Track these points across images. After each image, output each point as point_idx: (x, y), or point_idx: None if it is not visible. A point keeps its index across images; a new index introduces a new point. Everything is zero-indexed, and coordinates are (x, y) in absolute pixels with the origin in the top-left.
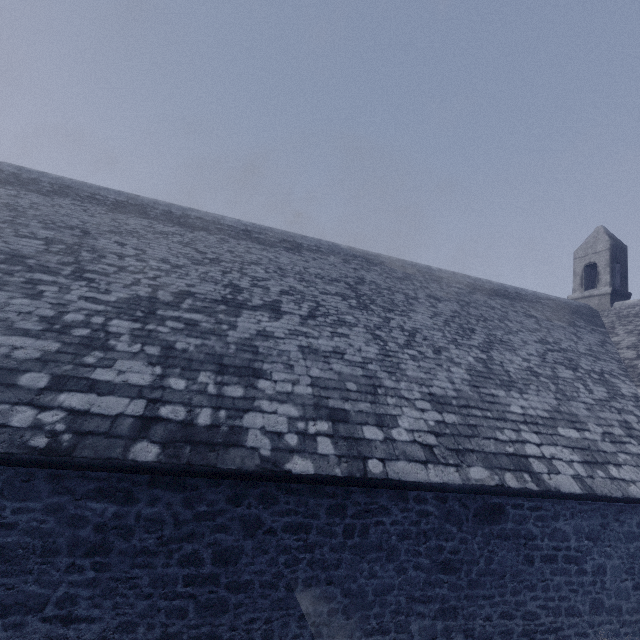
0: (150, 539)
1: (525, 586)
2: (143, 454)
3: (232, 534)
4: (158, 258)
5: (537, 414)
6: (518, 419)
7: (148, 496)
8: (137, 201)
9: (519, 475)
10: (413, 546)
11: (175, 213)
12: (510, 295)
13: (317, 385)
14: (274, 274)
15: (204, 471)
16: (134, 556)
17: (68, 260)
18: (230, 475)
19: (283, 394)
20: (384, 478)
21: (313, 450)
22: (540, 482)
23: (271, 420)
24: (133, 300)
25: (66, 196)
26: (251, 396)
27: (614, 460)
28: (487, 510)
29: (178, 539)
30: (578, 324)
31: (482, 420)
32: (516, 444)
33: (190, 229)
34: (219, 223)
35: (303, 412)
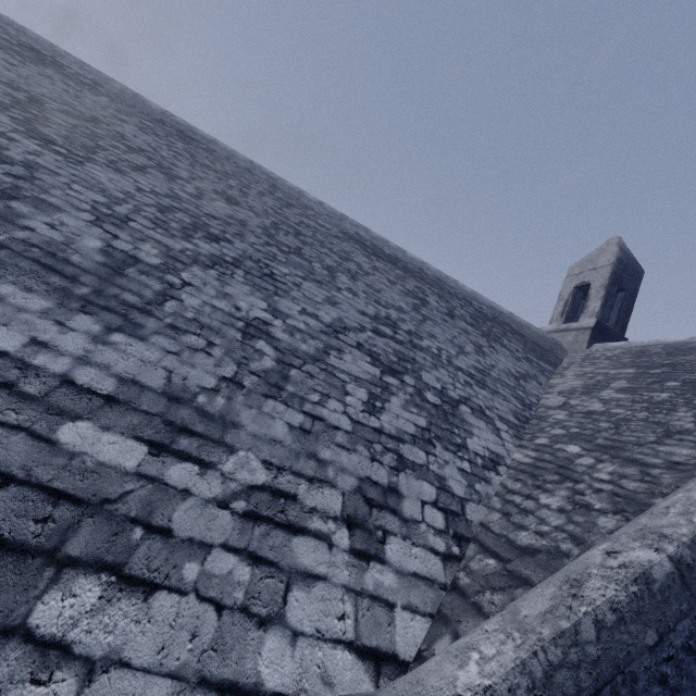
0: None
1: None
2: None
3: None
4: None
5: (66, 373)
6: None
7: None
8: None
9: None
10: None
11: None
12: (420, 274)
13: None
14: None
15: None
16: None
17: None
18: None
19: None
20: None
21: None
22: None
23: None
24: None
25: None
26: None
27: (156, 566)
28: None
29: None
30: (505, 343)
31: None
32: None
33: None
34: None
35: None
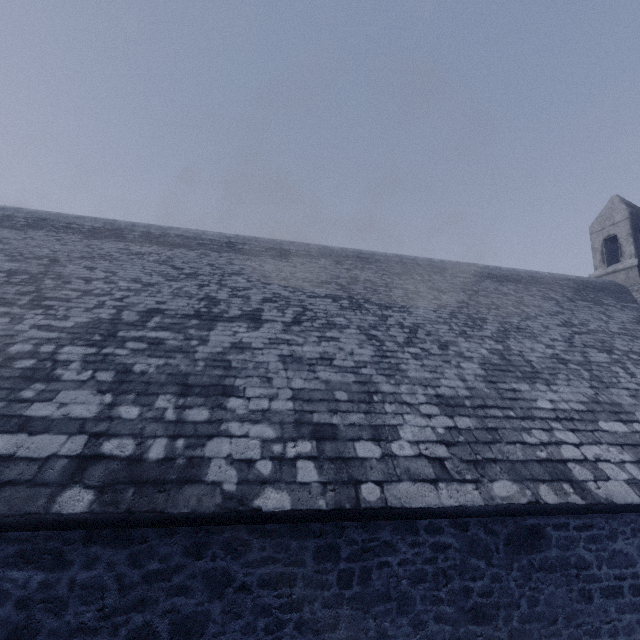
0: (88, 612)
1: (585, 631)
2: (72, 504)
3: (194, 596)
4: (129, 278)
5: (571, 408)
6: (548, 416)
7: (83, 556)
8: (114, 226)
9: (557, 486)
10: (431, 591)
11: (154, 233)
12: (524, 279)
13: (299, 398)
14: (257, 282)
15: (149, 519)
16: (68, 636)
17: (28, 289)
18: (183, 521)
19: (257, 412)
20: (382, 507)
21: (291, 478)
22: (586, 493)
23: (240, 445)
24: (93, 324)
25: (41, 228)
26: (218, 418)
27: None
28: (522, 535)
29: (124, 609)
30: (605, 302)
31: (503, 421)
32: (549, 447)
33: (169, 247)
34: (200, 238)
35: (281, 432)
